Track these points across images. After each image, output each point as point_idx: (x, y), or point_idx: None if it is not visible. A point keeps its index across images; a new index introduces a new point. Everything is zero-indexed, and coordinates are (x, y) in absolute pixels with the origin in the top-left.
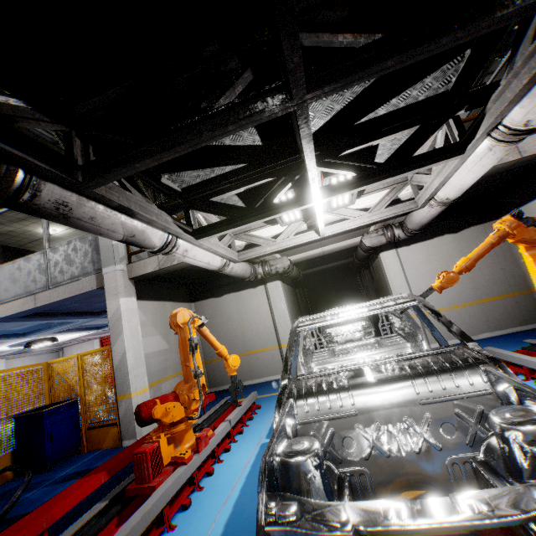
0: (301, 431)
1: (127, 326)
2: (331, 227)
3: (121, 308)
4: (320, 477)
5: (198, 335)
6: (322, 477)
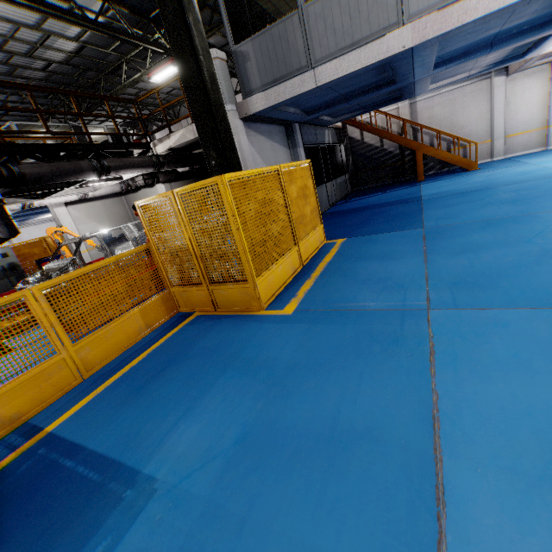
0: (47, 274)
1: (63, 222)
2: (125, 175)
3: (56, 214)
4: (35, 282)
5: (132, 217)
6: (35, 283)
